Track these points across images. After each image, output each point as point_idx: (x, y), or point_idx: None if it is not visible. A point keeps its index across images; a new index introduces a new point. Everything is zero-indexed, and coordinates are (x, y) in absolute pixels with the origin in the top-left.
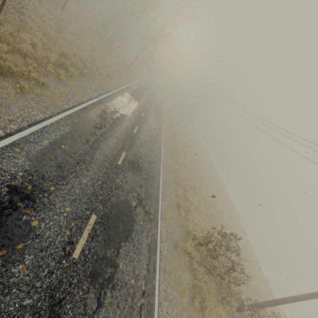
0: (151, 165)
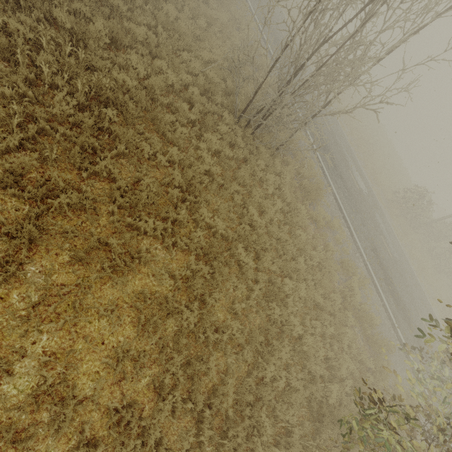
0: (353, 158)
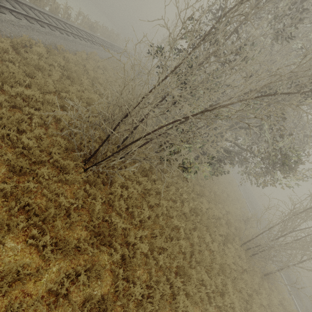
0: None
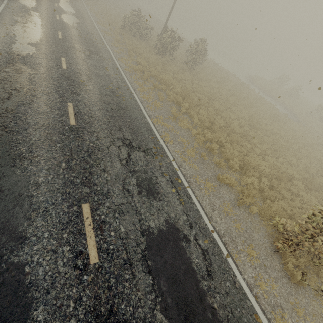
0: (79, 9)
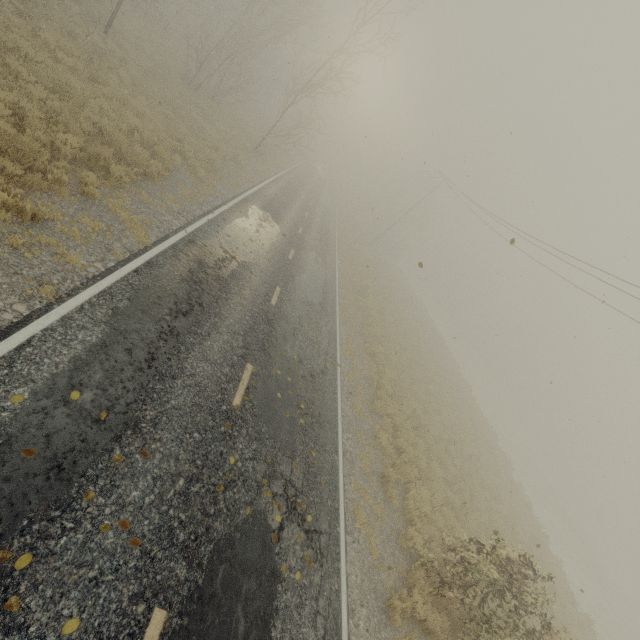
0: (316, 382)
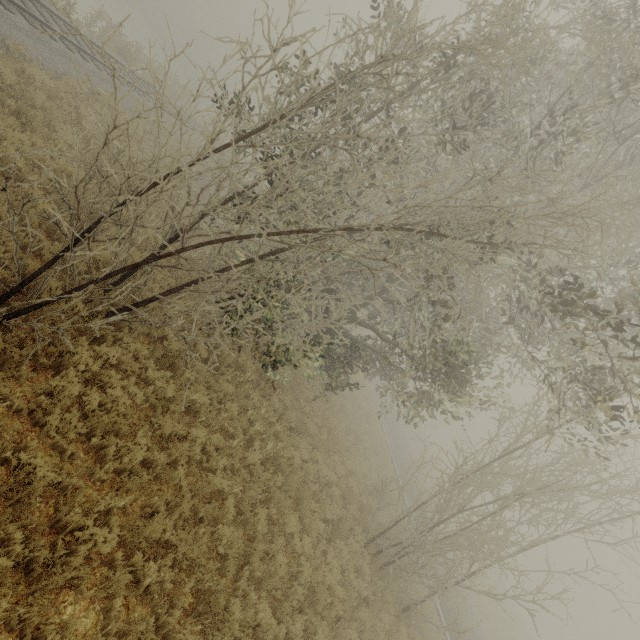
0: None
